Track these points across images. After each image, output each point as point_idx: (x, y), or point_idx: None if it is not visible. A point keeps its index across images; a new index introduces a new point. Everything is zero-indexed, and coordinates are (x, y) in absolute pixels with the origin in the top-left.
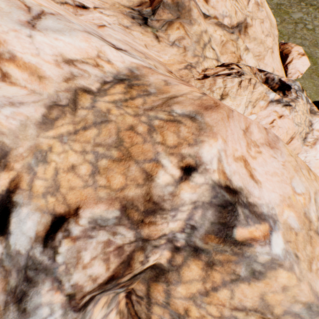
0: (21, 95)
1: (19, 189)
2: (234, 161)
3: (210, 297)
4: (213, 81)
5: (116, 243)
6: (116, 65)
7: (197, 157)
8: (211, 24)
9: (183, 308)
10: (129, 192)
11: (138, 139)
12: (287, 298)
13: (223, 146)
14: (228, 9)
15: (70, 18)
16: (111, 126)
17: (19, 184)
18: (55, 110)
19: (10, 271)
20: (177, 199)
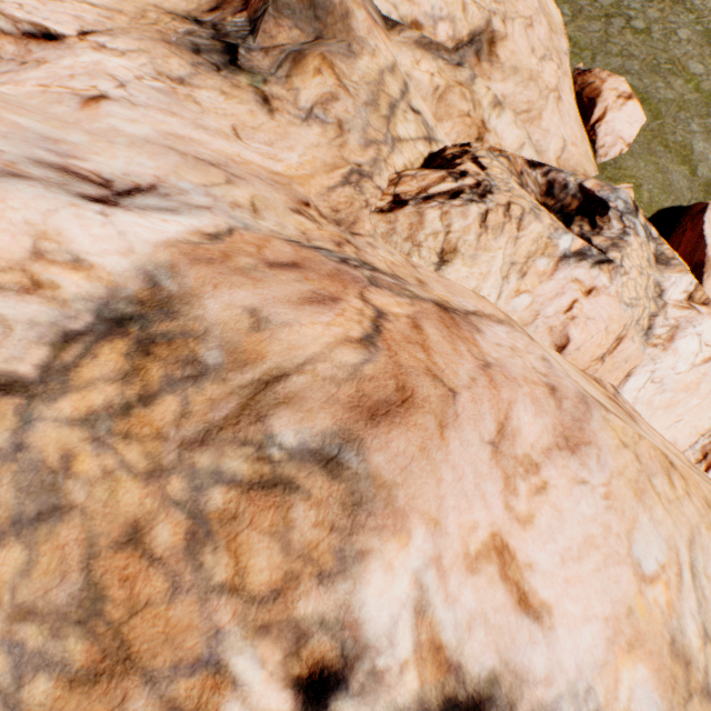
0: None
1: None
2: (469, 574)
3: None
4: (416, 218)
5: None
6: (104, 268)
7: (346, 625)
8: (406, 45)
9: None
10: None
11: (154, 583)
12: None
13: (429, 548)
14: None
15: None
16: (68, 532)
17: None
18: None
19: None
20: None
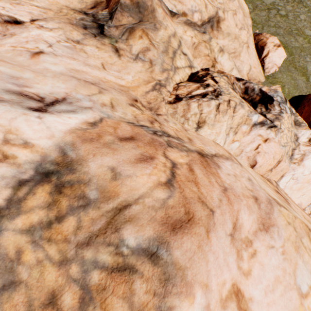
0: None
1: None
2: (222, 310)
3: None
4: (186, 107)
5: None
6: (39, 145)
7: None
8: (180, 24)
9: None
10: None
11: None
12: None
13: (203, 301)
14: (197, 2)
15: None
16: (18, 297)
17: None
18: None
19: None
20: None
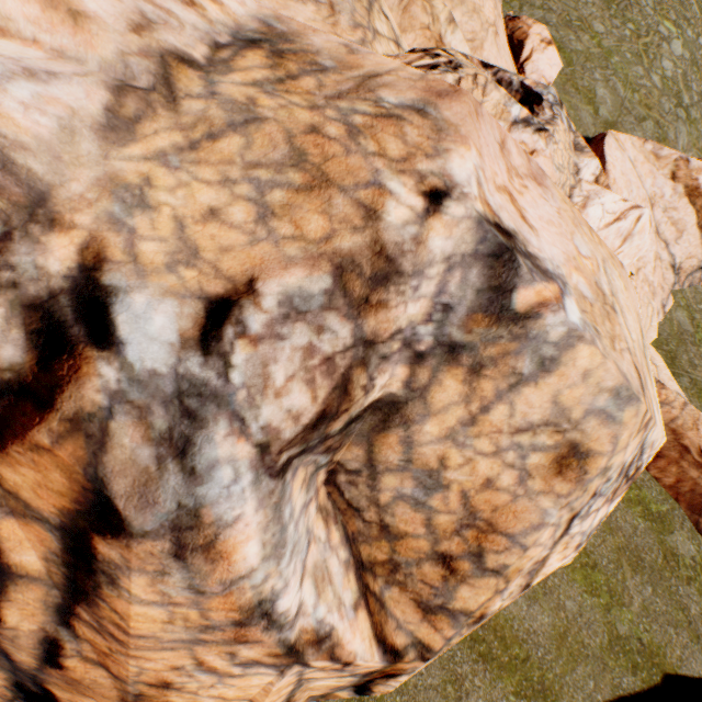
0: (38, 59)
1: (107, 262)
2: (497, 192)
3: (479, 426)
4: None
5: (323, 353)
6: (230, 8)
7: (445, 176)
8: None
9: (436, 459)
10: (342, 242)
11: (335, 148)
12: (589, 390)
13: (479, 162)
14: None
15: None
16: (270, 128)
17: (103, 253)
18: (130, 99)
19: (148, 407)
20: (423, 252)
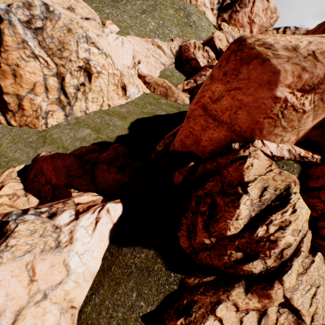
0: None
1: None
2: (48, 3)
3: (55, 28)
4: None
5: (26, 15)
6: None
7: None
8: None
9: (51, 34)
10: (23, 1)
11: None
12: (67, 21)
13: None
14: (58, 0)
15: None
16: None
17: None
18: None
19: (3, 11)
20: (35, 4)
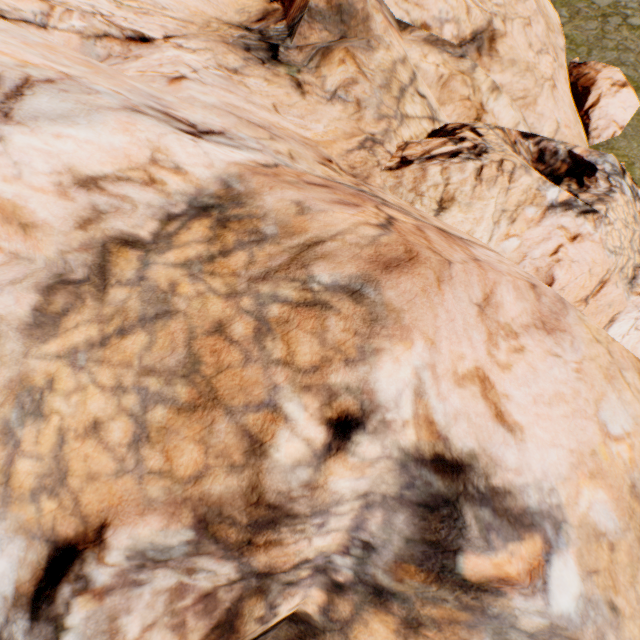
0: None
1: None
2: (456, 387)
3: None
4: (420, 173)
5: (199, 588)
6: (194, 175)
7: (364, 392)
8: (415, 42)
9: None
10: (213, 484)
11: (233, 355)
12: None
13: (426, 357)
14: (451, 4)
15: (94, 81)
16: (176, 325)
17: None
18: (59, 295)
19: None
20: (323, 493)
